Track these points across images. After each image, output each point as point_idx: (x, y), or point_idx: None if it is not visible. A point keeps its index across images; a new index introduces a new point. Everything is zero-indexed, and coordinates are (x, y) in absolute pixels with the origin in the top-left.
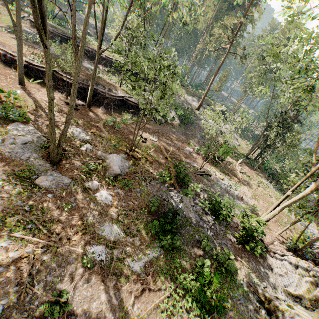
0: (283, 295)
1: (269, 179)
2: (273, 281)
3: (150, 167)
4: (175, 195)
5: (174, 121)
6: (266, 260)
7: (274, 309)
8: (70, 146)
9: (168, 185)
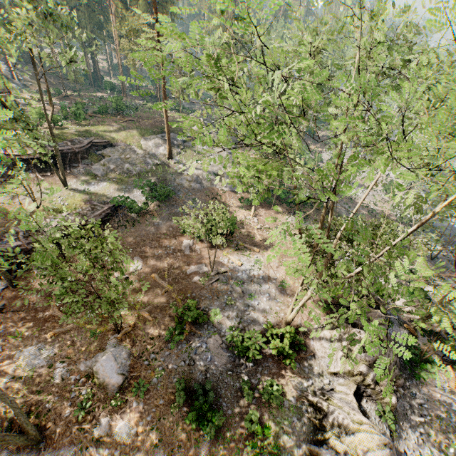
0: (328, 377)
1: (292, 210)
2: (317, 369)
3: (153, 326)
4: (198, 346)
5: (149, 205)
6: (308, 349)
7: (321, 410)
8: (38, 393)
9: (185, 337)
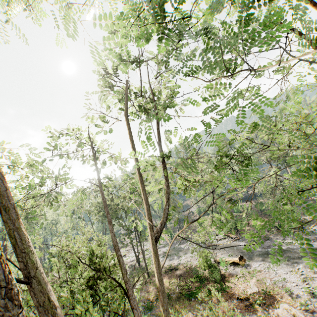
0: None
1: None
2: None
3: None
4: None
5: None
6: None
7: None
8: None
9: None
